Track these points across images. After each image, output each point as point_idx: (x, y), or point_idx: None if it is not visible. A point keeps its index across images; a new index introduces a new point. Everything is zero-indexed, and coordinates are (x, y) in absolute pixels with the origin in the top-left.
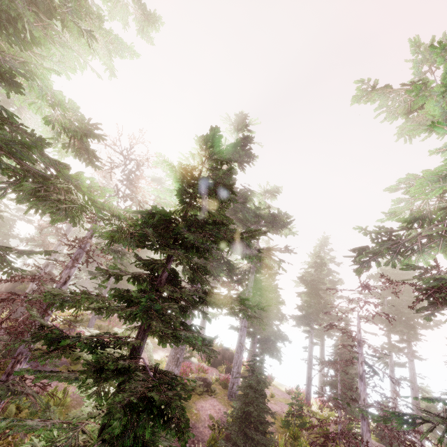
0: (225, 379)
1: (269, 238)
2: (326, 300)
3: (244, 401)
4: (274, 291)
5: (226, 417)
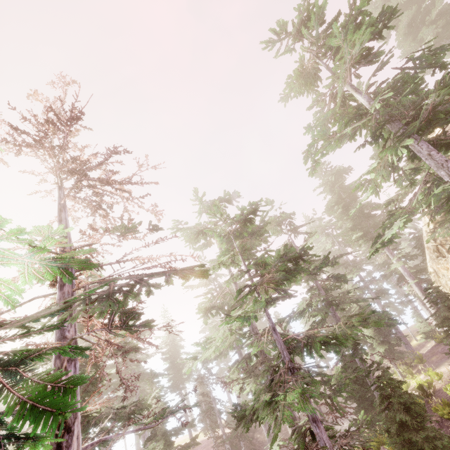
0: None
1: (146, 355)
2: (184, 364)
3: None
4: None
5: None
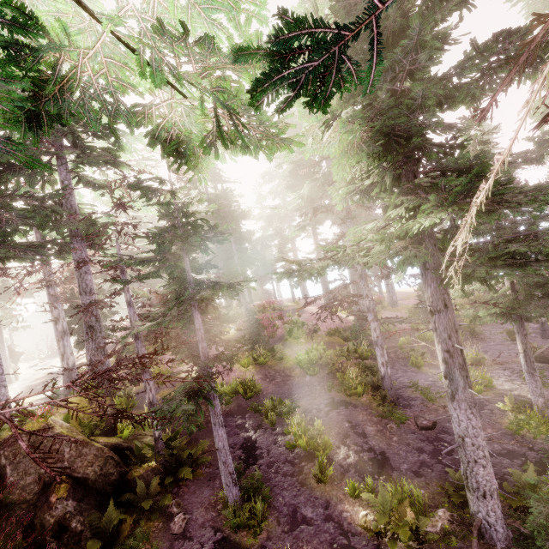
0: (377, 299)
1: None
2: None
3: None
4: None
5: (418, 310)
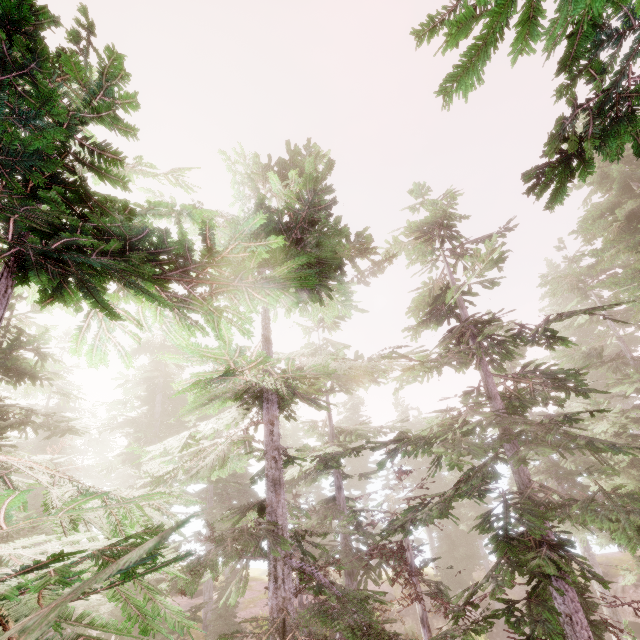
0: None
1: None
2: None
3: (217, 632)
4: (241, 479)
5: None
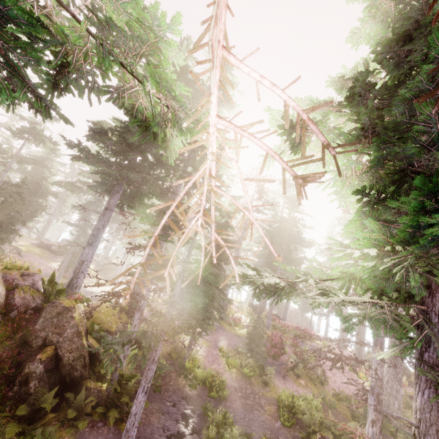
0: None
1: None
2: None
3: None
4: None
5: None
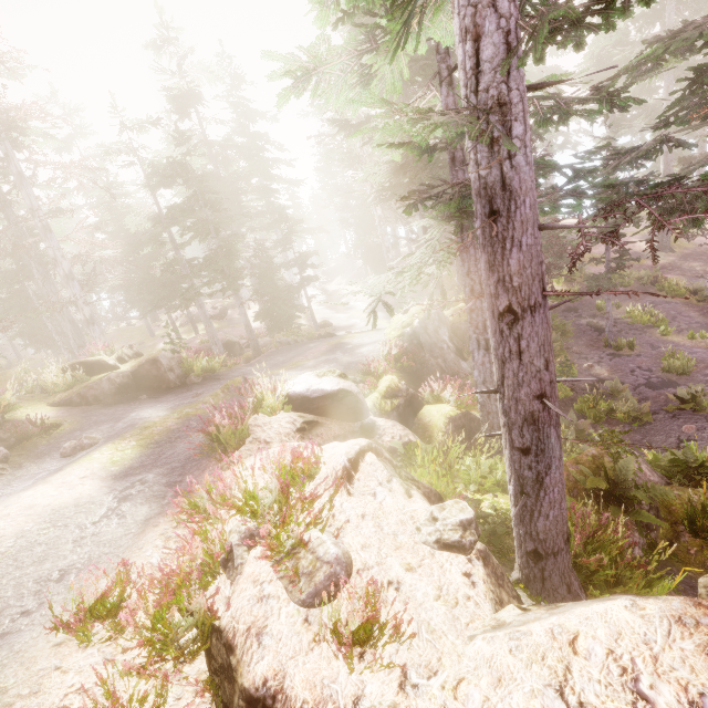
0: None
1: None
2: None
3: None
4: None
5: None
